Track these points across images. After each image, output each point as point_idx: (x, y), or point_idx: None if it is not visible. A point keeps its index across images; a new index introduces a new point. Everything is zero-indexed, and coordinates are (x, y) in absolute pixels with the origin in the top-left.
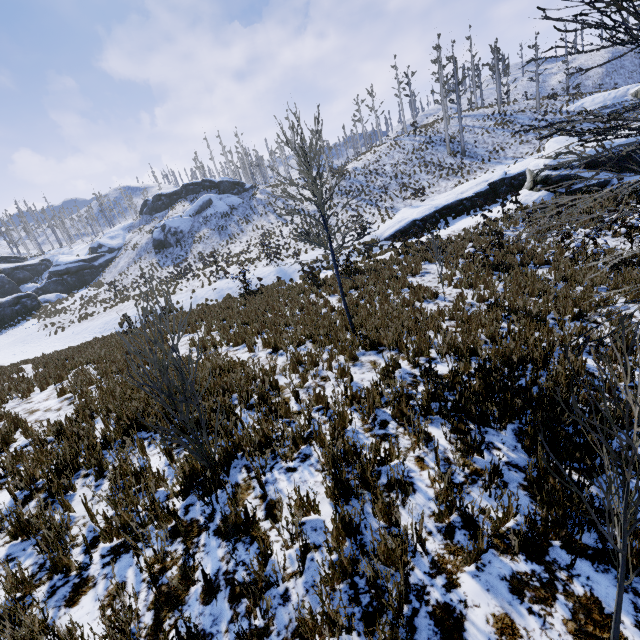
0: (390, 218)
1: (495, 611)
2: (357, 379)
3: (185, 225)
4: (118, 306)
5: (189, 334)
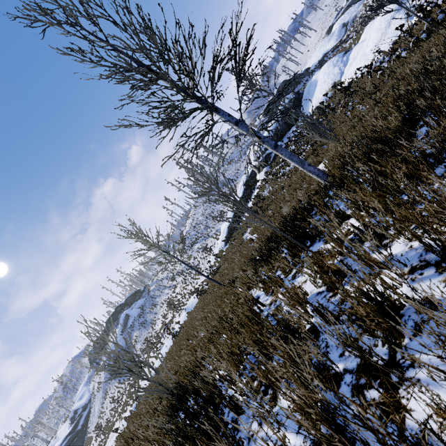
0: (219, 235)
1: None
2: None
3: (121, 342)
4: (109, 437)
5: None
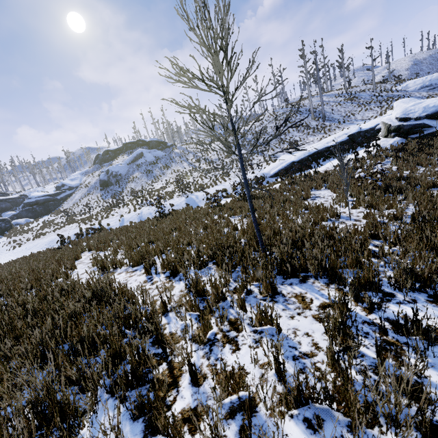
0: (273, 162)
1: None
2: (286, 329)
3: (123, 170)
4: (65, 227)
5: (101, 251)
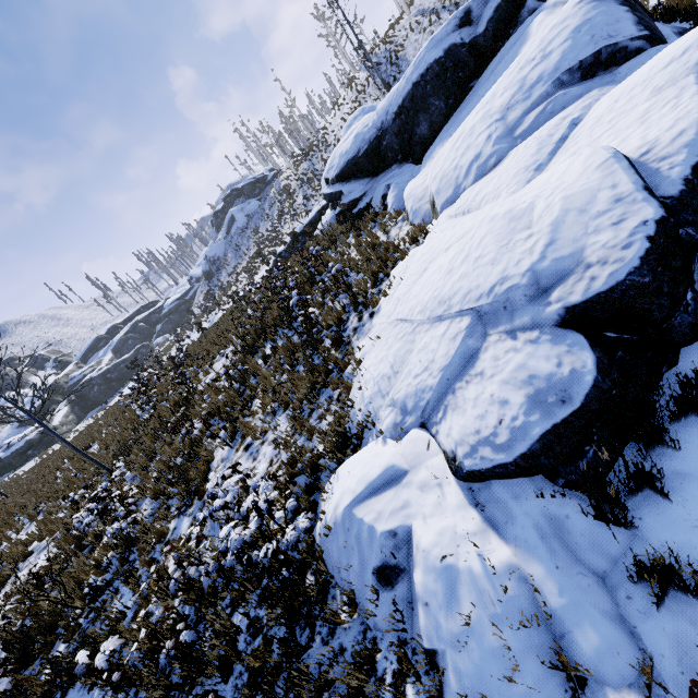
0: None
1: None
2: None
3: (220, 250)
4: None
5: None
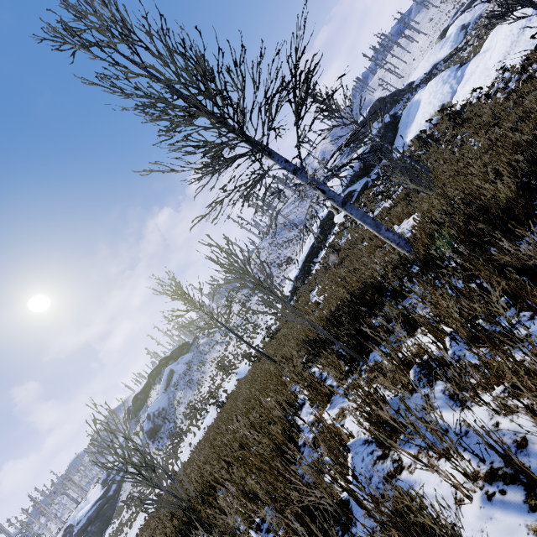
0: (284, 287)
1: (336, 412)
2: None
3: (163, 402)
4: (140, 512)
5: None
